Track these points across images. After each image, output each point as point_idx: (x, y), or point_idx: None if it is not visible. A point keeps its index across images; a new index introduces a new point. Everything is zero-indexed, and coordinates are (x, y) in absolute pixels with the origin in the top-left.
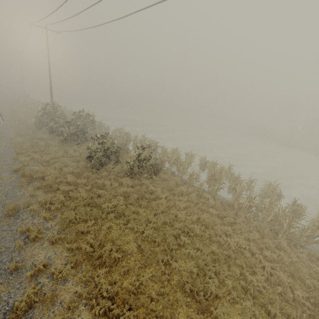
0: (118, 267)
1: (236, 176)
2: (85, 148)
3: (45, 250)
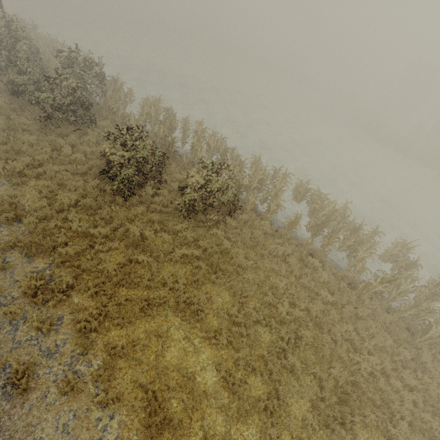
0: (194, 427)
1: (356, 226)
2: (94, 140)
3: (53, 410)
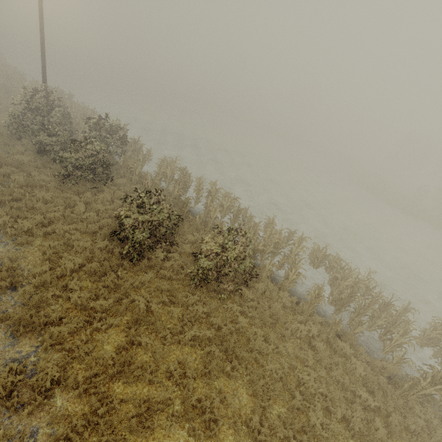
0: None
1: (385, 301)
2: (108, 198)
3: None
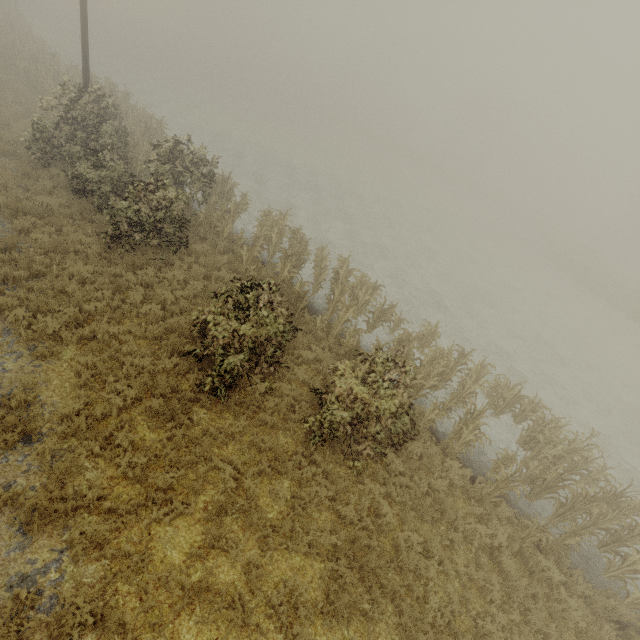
0: None
1: (616, 489)
2: (181, 278)
3: None
